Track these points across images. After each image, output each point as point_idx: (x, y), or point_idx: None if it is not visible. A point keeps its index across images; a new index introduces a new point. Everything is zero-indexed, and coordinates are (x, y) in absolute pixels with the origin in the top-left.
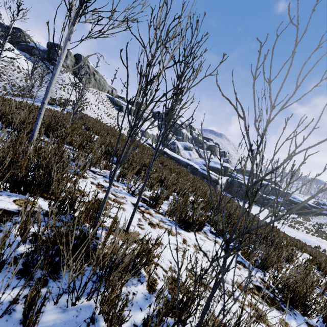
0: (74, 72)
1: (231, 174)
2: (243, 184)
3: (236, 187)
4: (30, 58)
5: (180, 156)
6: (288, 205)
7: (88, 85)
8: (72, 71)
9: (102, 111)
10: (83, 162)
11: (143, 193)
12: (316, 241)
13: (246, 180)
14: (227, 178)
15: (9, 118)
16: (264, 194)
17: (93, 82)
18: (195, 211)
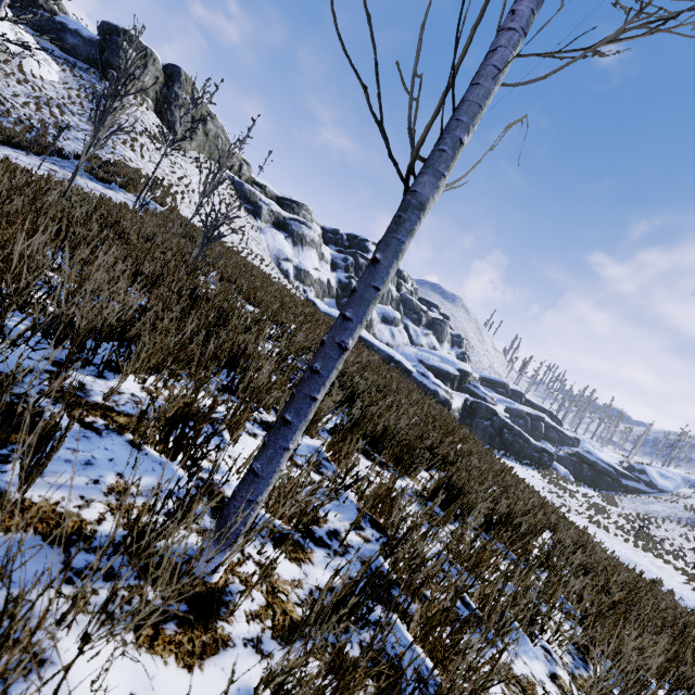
0: (158, 107)
1: (473, 388)
2: (497, 414)
3: (481, 418)
4: (53, 52)
5: (371, 335)
6: (576, 466)
7: (187, 142)
8: (155, 103)
9: (217, 210)
10: (354, 525)
11: (558, 659)
12: (650, 566)
13: (499, 403)
14: (465, 396)
15: (82, 327)
16: (530, 436)
17: (201, 138)
18: (671, 690)
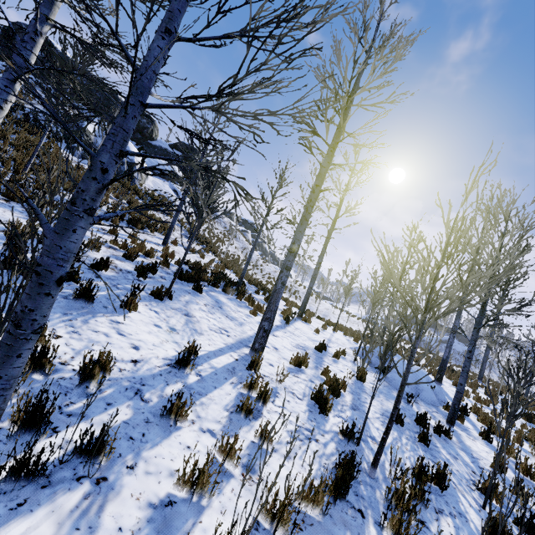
0: None
1: None
2: None
3: None
4: None
5: None
6: None
7: None
8: None
9: None
10: None
11: None
12: None
13: None
14: None
15: None
16: None
17: None
18: None
